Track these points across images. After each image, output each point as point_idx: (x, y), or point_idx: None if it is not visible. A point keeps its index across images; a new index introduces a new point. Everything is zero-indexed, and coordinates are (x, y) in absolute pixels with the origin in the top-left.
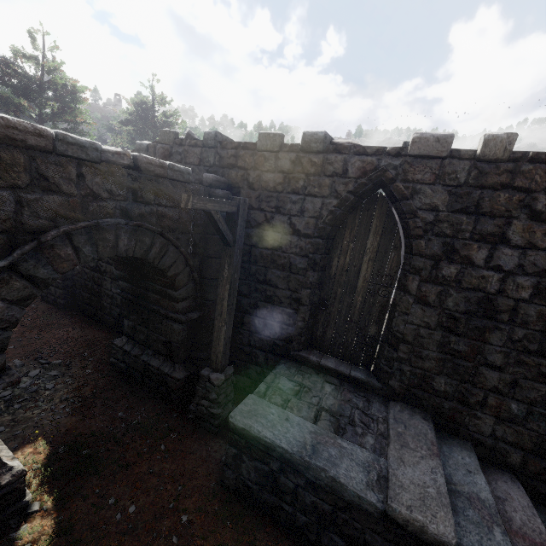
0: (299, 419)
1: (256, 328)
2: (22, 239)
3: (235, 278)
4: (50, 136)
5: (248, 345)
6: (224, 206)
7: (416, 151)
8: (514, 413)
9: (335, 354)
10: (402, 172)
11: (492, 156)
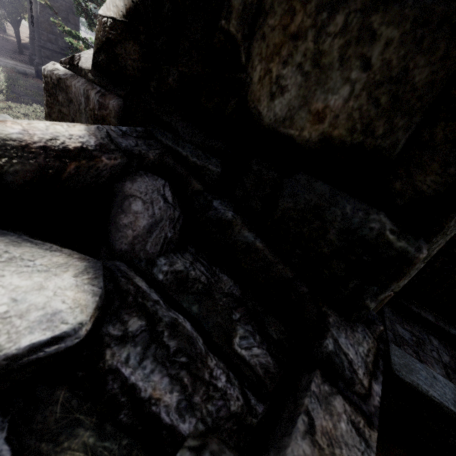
0: (442, 378)
1: None
2: None
3: None
4: None
5: None
6: None
7: None
8: None
9: (433, 309)
10: None
11: None
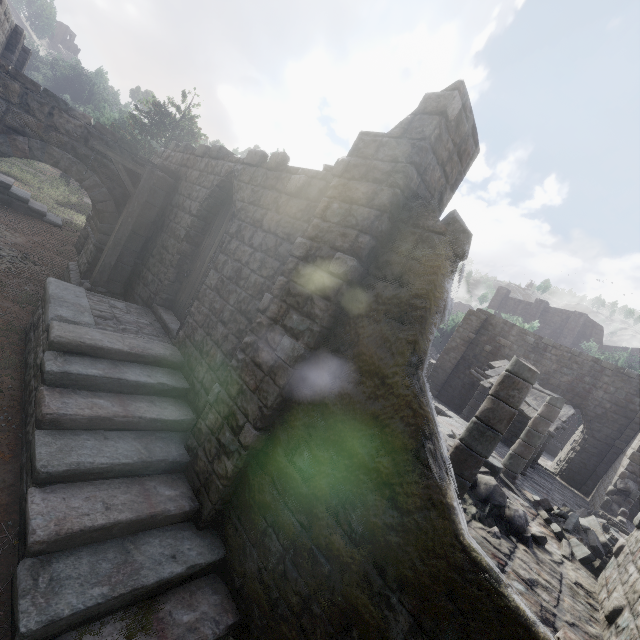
0: (86, 302)
1: (147, 282)
2: (2, 127)
3: (128, 221)
4: (39, 87)
5: (139, 295)
6: (128, 164)
7: (246, 160)
8: (217, 362)
9: (178, 315)
10: (239, 174)
11: (270, 165)
